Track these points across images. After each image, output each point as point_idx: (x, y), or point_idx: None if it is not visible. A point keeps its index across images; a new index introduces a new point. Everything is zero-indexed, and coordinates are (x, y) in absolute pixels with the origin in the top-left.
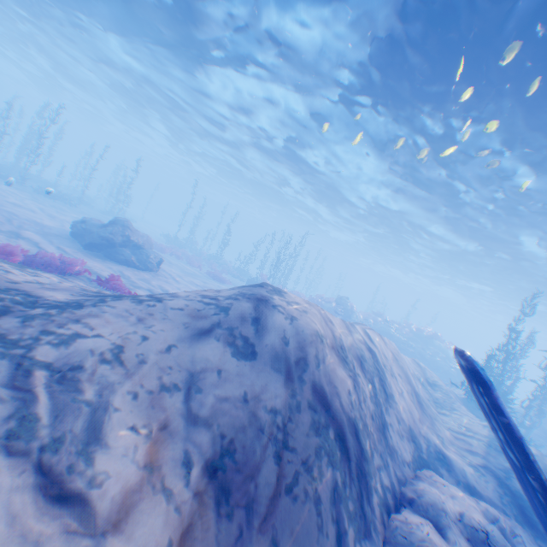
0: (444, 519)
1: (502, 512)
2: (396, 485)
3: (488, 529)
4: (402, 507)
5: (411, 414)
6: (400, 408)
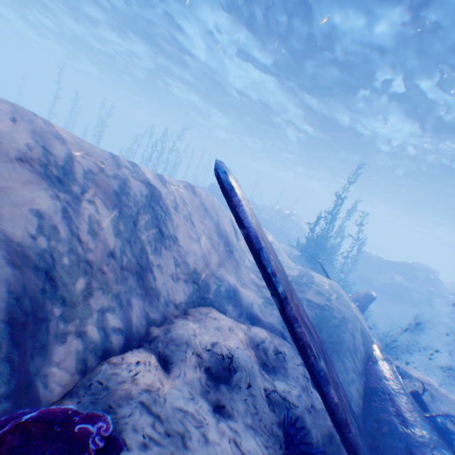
0: (182, 353)
1: (280, 334)
2: (143, 326)
3: (234, 354)
4: (134, 348)
5: (207, 258)
6: (188, 251)
